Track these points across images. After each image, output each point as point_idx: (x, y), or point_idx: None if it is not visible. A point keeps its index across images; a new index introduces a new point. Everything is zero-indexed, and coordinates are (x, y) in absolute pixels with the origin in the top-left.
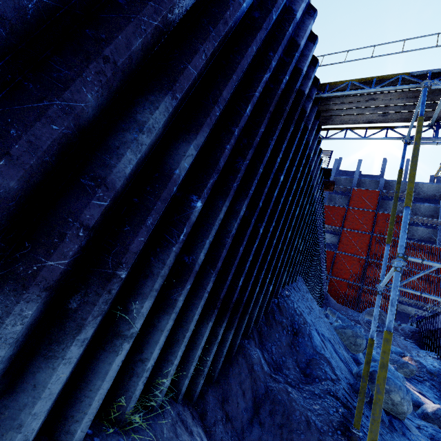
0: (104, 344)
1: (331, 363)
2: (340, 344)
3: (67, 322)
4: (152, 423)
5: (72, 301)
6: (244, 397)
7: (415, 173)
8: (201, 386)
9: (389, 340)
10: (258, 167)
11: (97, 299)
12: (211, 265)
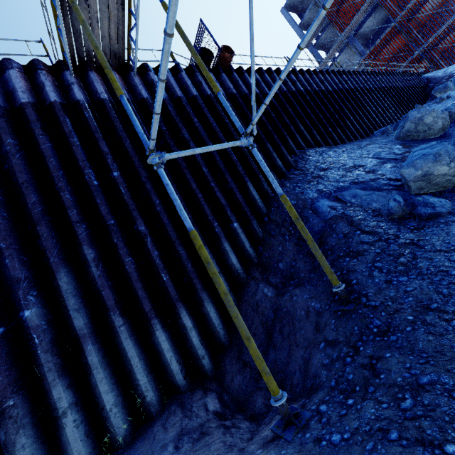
0: (56, 429)
1: (346, 216)
2: (387, 163)
3: (8, 447)
4: (149, 428)
5: (1, 437)
6: (255, 336)
7: (98, 56)
8: (209, 362)
9: (193, 240)
10: (68, 215)
11: (7, 426)
12: (105, 311)
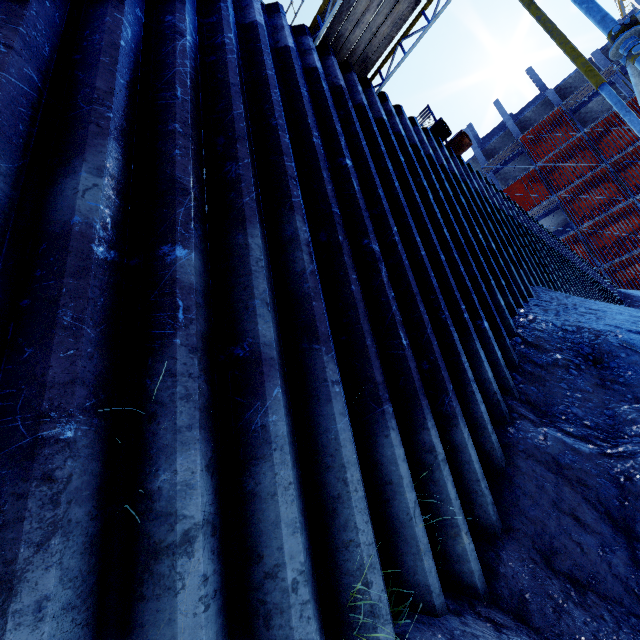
0: (139, 587)
1: None
2: None
3: None
4: None
5: None
6: (581, 525)
7: None
8: (475, 555)
9: None
10: (281, 163)
11: (22, 506)
12: (308, 340)
